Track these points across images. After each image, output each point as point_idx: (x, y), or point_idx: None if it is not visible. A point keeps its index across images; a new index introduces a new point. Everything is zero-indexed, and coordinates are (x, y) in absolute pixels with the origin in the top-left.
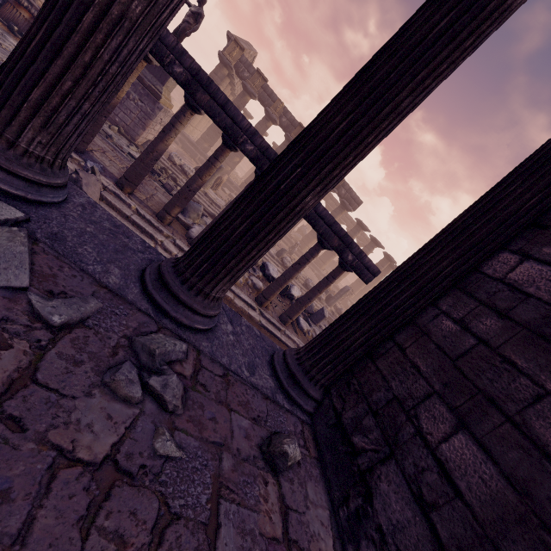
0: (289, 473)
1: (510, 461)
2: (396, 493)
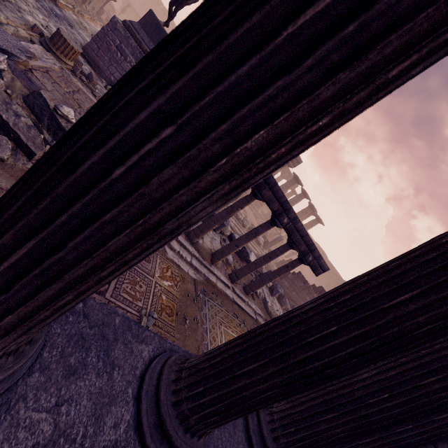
0: None
1: None
2: None
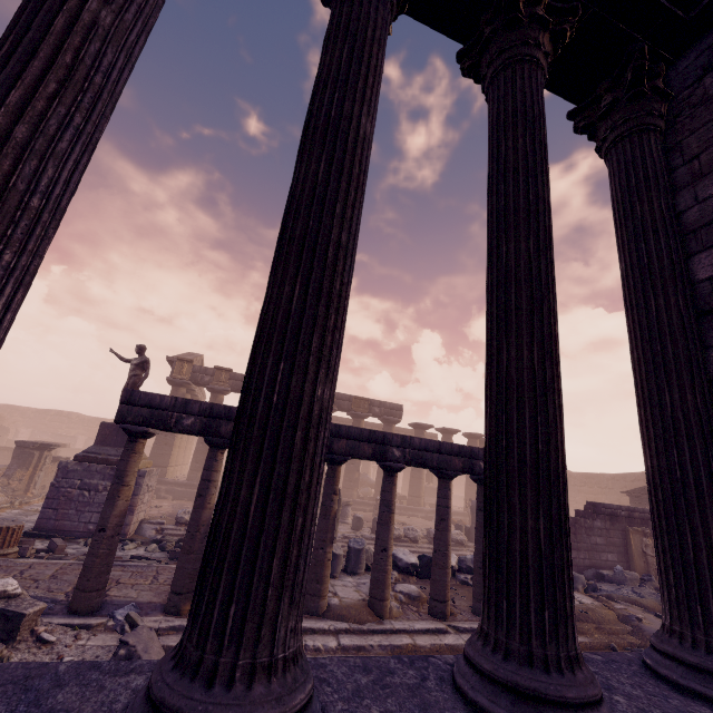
0: None
1: None
2: None
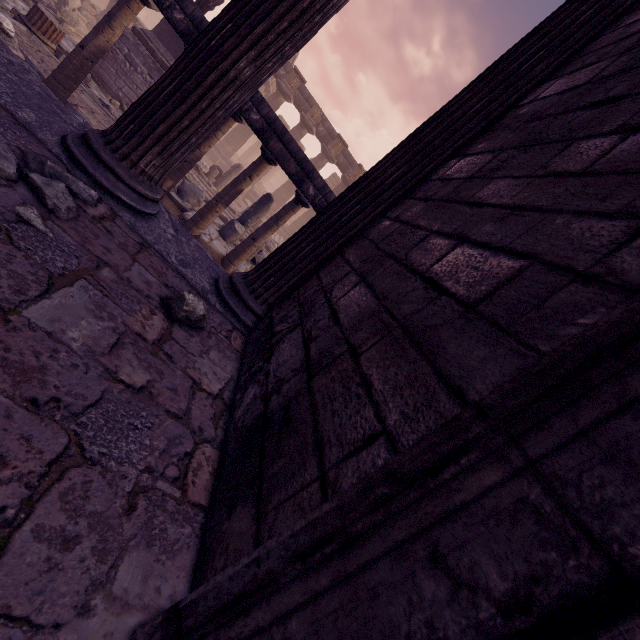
0: (192, 331)
1: (384, 285)
2: (291, 345)
